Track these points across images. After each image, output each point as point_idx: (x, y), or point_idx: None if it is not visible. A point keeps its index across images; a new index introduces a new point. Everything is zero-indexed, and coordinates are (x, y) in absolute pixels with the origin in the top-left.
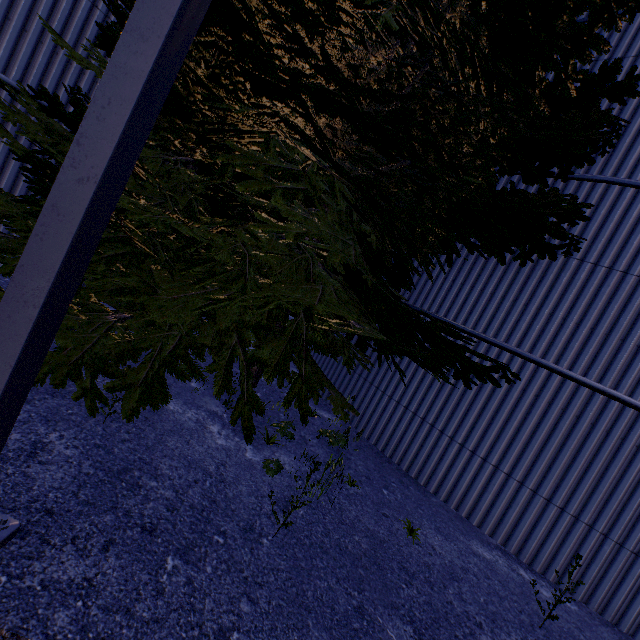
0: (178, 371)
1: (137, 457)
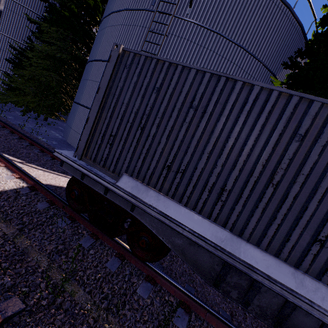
0: (12, 103)
1: (2, 109)
